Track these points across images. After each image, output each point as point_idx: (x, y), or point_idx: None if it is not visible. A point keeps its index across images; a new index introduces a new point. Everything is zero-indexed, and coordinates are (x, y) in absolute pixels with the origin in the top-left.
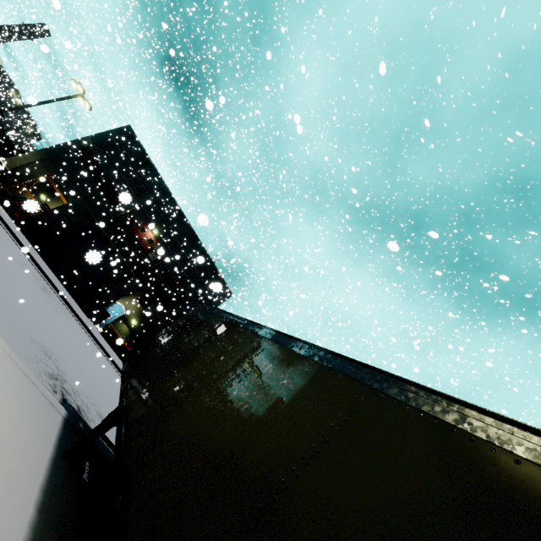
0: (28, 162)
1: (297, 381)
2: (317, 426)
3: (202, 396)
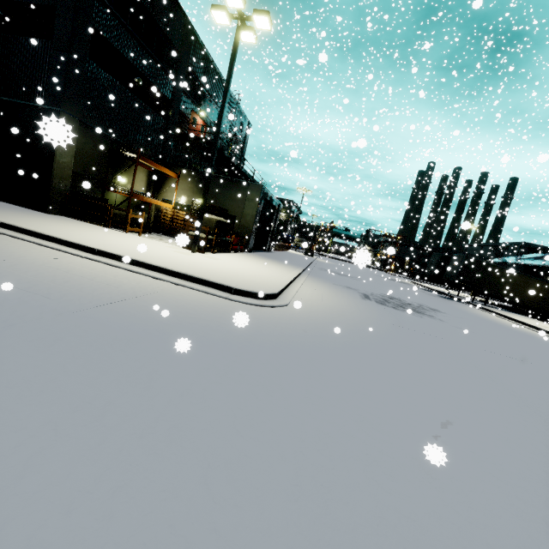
0: (73, 147)
1: (540, 285)
2: (547, 290)
3: (520, 289)
